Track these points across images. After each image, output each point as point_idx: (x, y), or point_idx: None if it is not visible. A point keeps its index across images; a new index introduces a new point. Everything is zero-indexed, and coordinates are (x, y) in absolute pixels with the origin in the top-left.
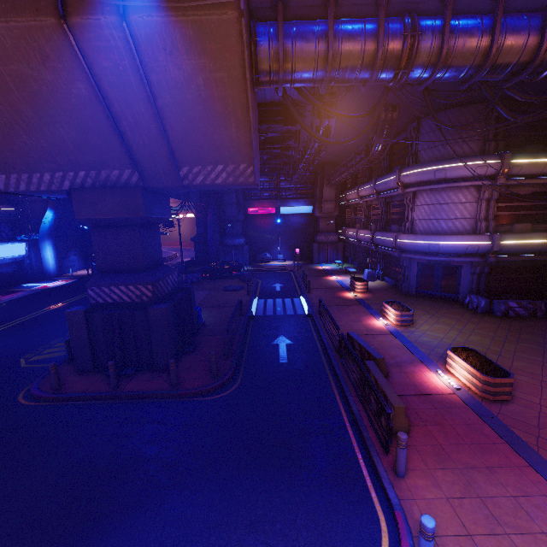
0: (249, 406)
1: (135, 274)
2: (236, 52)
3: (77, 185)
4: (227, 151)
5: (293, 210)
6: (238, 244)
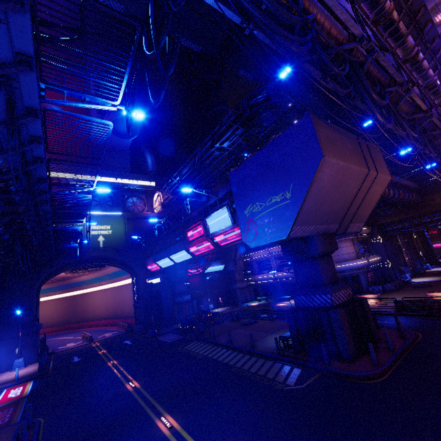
0: (436, 330)
1: (339, 283)
2: (385, 187)
3: (317, 232)
4: (363, 218)
5: (212, 269)
6: (186, 300)
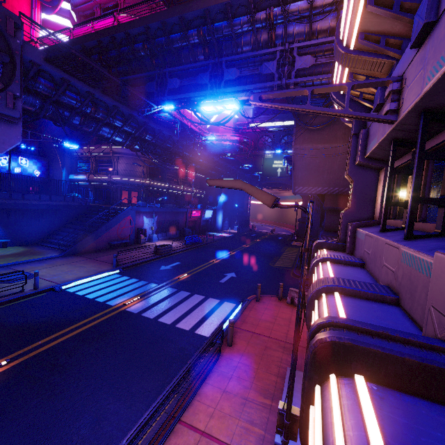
0: None
1: None
2: None
3: (329, 192)
4: None
5: None
6: None
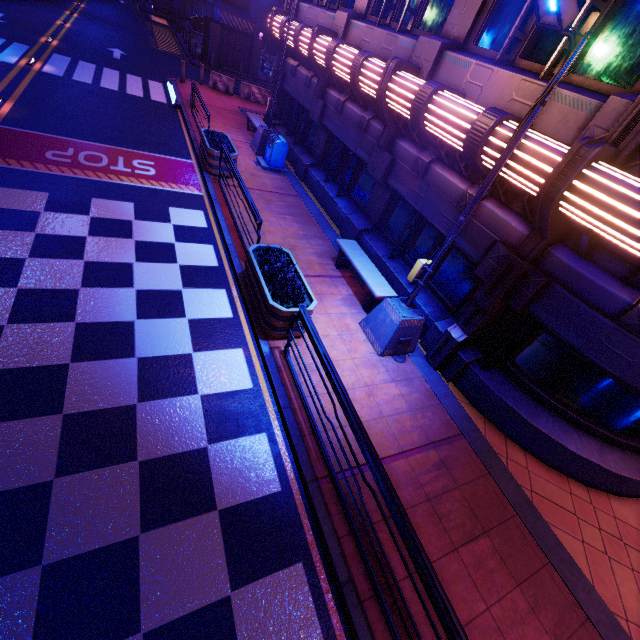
0: None
1: (246, 13)
2: None
3: None
4: None
5: None
6: None
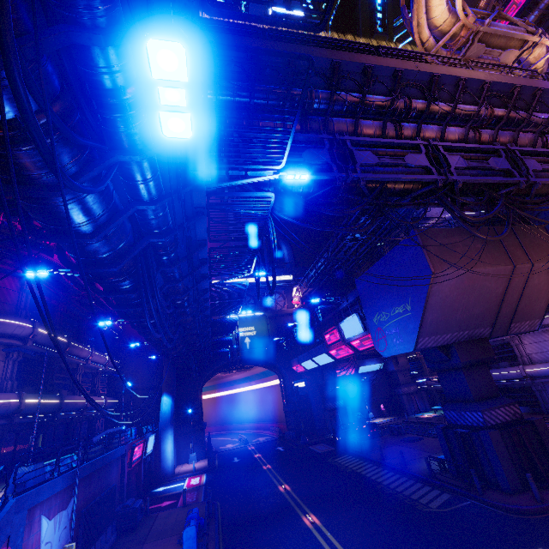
0: None
1: (499, 398)
2: None
3: (457, 340)
4: (534, 313)
5: (368, 369)
6: (338, 406)
